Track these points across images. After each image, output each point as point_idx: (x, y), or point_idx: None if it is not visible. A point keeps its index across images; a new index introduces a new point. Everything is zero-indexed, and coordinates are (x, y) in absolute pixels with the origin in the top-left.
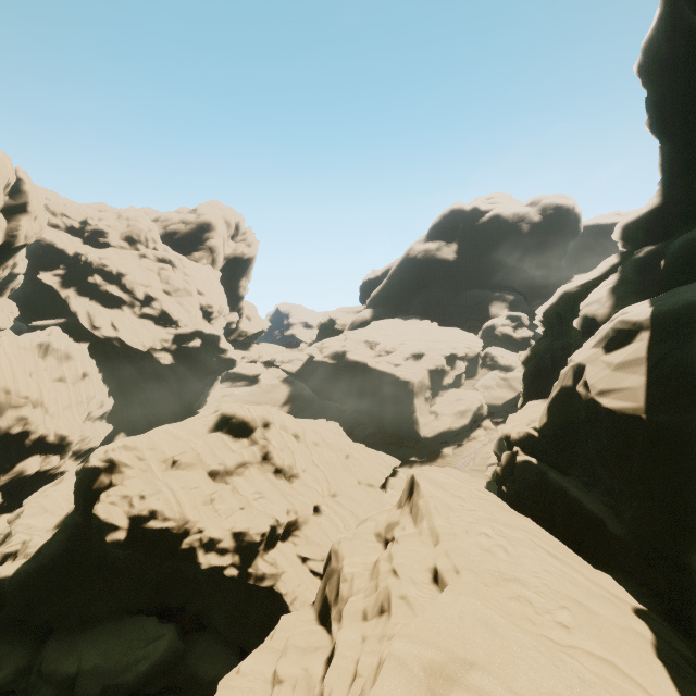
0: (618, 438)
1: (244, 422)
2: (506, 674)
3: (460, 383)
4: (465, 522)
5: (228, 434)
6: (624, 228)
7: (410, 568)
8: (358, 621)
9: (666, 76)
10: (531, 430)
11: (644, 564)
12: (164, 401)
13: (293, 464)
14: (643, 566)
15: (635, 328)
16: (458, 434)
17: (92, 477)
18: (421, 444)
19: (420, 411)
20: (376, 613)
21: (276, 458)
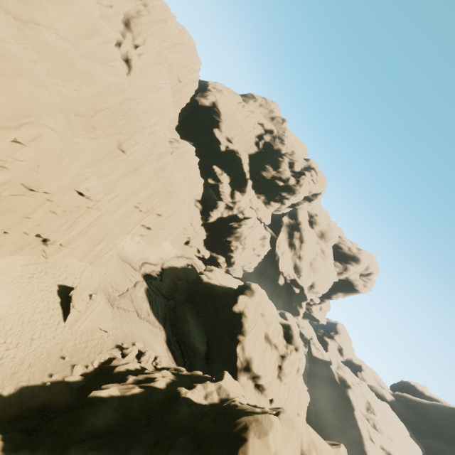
0: None
1: (292, 337)
2: None
3: None
4: None
5: (283, 332)
6: None
7: None
8: None
9: None
10: None
11: None
12: None
13: (286, 374)
14: None
15: None
16: None
17: (249, 289)
18: None
19: None
20: None
21: (285, 363)
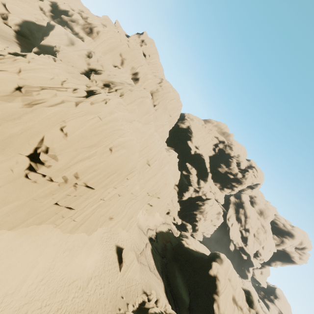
0: None
1: (252, 302)
2: None
3: None
4: None
5: (245, 296)
6: None
7: None
8: None
9: None
10: None
11: None
12: None
13: None
14: None
15: None
16: None
17: (219, 257)
18: None
19: None
20: None
21: None
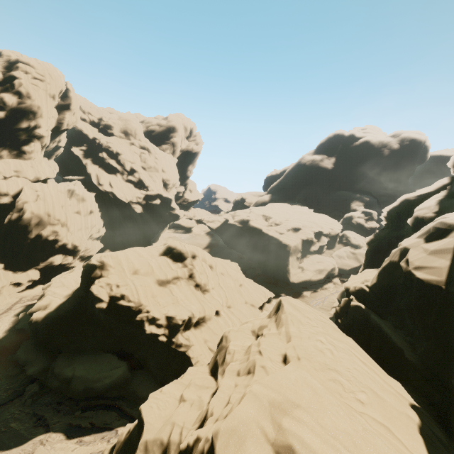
0: (422, 299)
1: (180, 253)
2: (317, 415)
3: (322, 251)
4: (309, 332)
5: (171, 258)
6: None
7: (270, 352)
8: (234, 375)
9: None
10: (364, 286)
11: (426, 383)
12: (134, 235)
13: (206, 283)
14: (425, 384)
15: (450, 229)
16: (315, 284)
17: (92, 270)
18: (289, 286)
19: (292, 265)
20: (245, 373)
21: (197, 277)
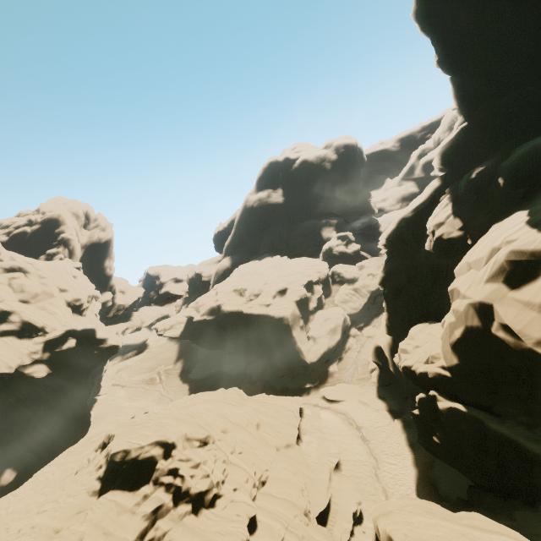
0: None
1: (138, 464)
2: None
3: (322, 304)
4: None
5: (122, 489)
6: (443, 155)
7: None
8: None
9: (447, 15)
10: (440, 370)
11: None
12: (51, 413)
13: (210, 486)
14: None
15: (537, 259)
16: (335, 349)
17: None
18: (309, 369)
19: (300, 340)
20: None
21: (190, 492)
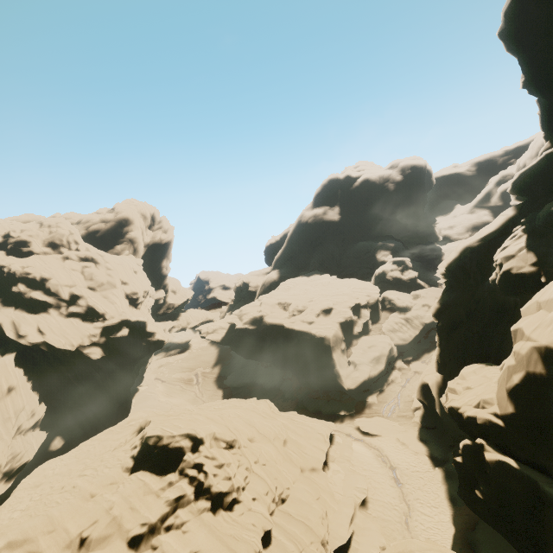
0: None
1: (168, 451)
2: None
3: (368, 329)
4: None
5: (152, 471)
6: (521, 182)
7: None
8: None
9: (540, 34)
10: (492, 417)
11: None
12: (99, 393)
13: (230, 489)
14: None
15: None
16: (377, 380)
17: None
18: (346, 395)
19: (339, 364)
20: None
21: (211, 489)
